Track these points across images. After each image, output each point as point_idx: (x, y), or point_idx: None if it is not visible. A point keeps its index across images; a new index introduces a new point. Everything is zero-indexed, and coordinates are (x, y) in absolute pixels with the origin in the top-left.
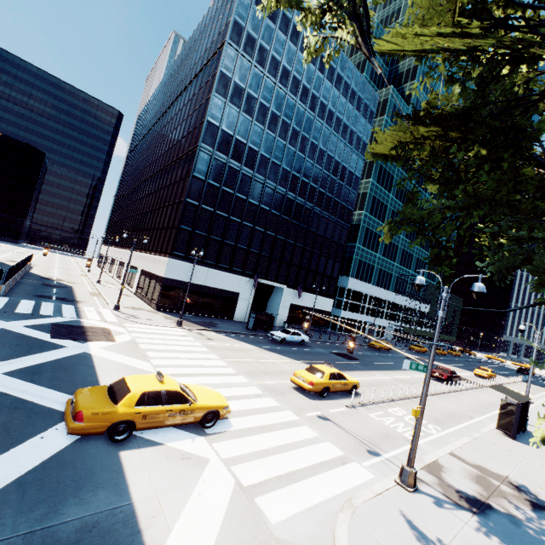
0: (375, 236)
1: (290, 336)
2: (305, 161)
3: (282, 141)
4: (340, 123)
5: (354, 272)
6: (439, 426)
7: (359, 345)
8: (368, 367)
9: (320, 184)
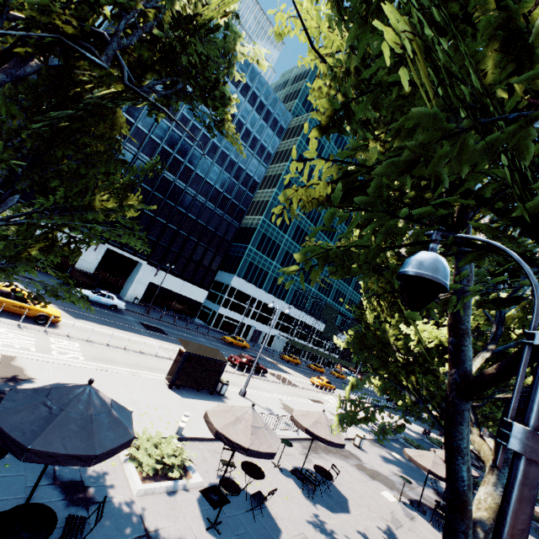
0: (273, 244)
1: (96, 296)
2: (192, 148)
3: (167, 123)
4: (242, 127)
5: (242, 273)
6: (93, 360)
7: (213, 337)
8: (157, 337)
9: (209, 175)
